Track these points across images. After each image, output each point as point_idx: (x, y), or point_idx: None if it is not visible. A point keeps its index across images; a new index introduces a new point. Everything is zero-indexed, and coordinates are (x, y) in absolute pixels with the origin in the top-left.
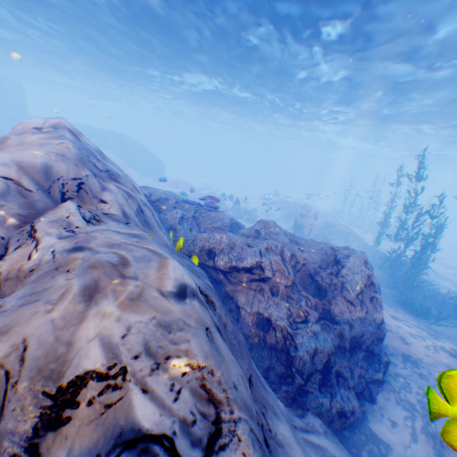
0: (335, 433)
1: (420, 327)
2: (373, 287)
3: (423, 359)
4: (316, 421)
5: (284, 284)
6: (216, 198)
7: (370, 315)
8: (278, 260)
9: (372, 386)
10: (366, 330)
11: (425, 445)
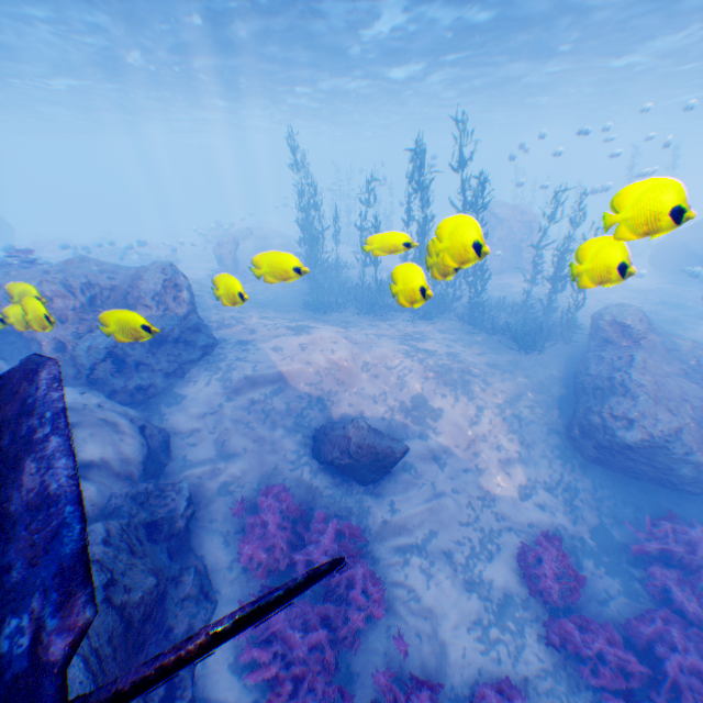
0: (144, 404)
1: (291, 318)
2: (182, 290)
3: (256, 337)
4: (84, 388)
5: (76, 310)
6: (27, 250)
7: (175, 313)
8: (59, 290)
9: (188, 367)
10: (169, 325)
11: (216, 386)
